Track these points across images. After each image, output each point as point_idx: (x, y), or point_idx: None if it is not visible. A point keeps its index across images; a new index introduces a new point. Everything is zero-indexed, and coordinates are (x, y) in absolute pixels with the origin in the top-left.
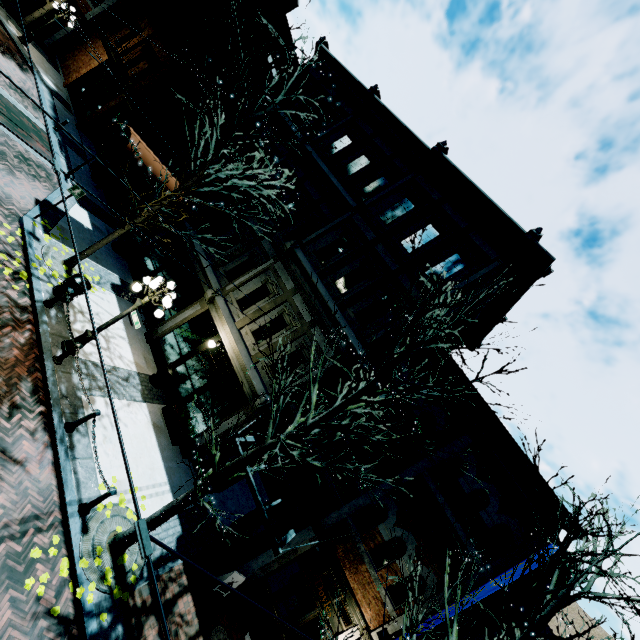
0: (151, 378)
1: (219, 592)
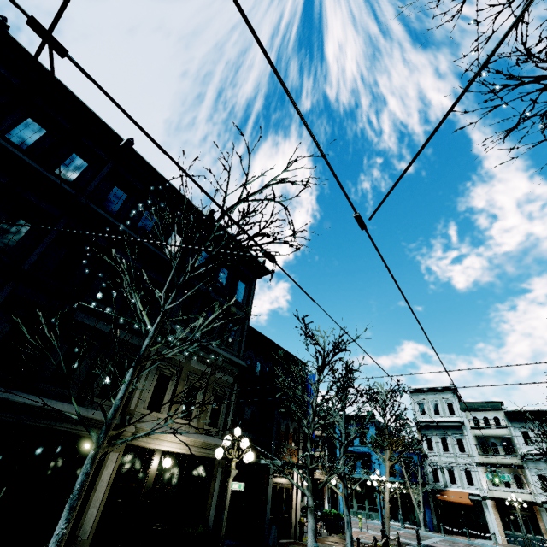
0: None
1: None
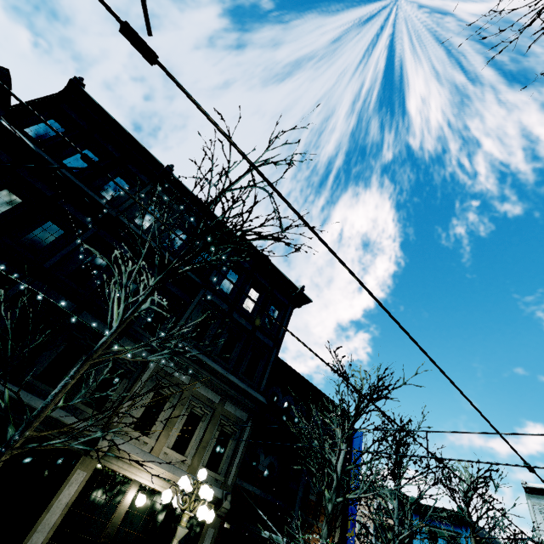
0: None
1: None
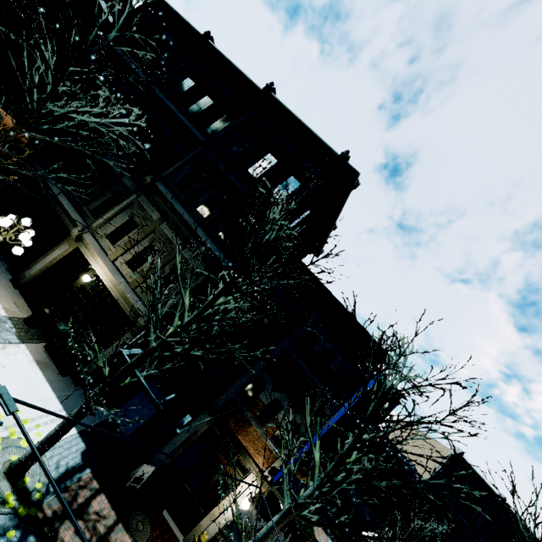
0: (26, 320)
1: (132, 486)
